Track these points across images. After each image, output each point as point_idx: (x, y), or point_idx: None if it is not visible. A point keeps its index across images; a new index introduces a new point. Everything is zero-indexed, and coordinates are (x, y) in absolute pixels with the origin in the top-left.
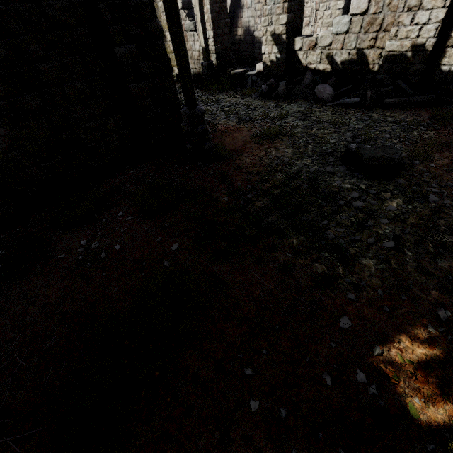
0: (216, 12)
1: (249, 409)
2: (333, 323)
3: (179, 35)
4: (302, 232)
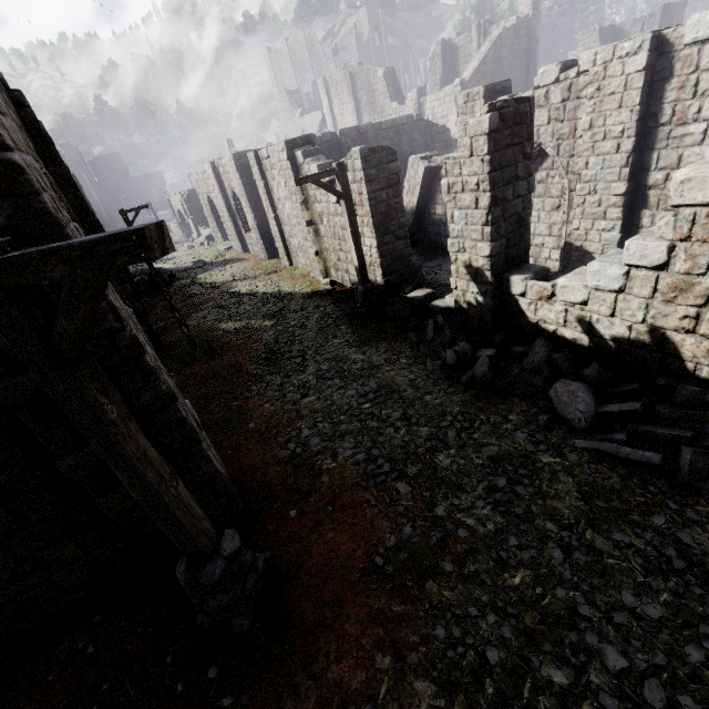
0: (383, 213)
1: None
2: None
3: (138, 479)
4: None
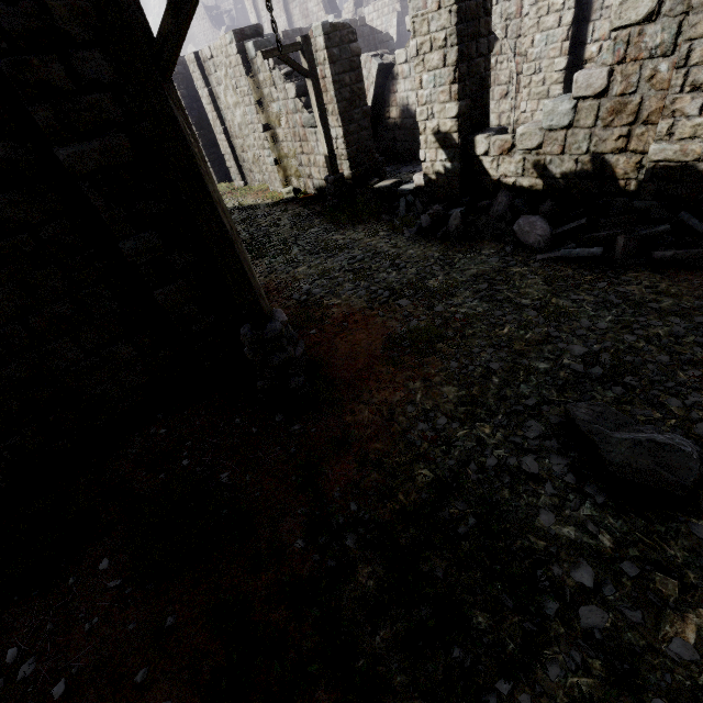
0: (347, 99)
1: None
2: None
3: (215, 222)
4: None
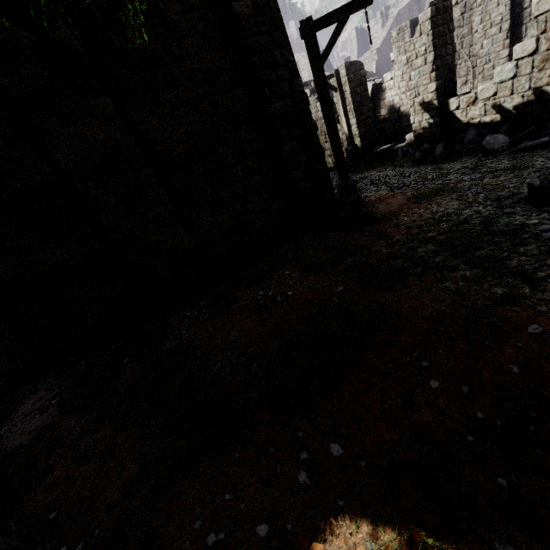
0: (358, 101)
1: (429, 387)
2: (519, 329)
3: (333, 124)
4: (475, 264)
